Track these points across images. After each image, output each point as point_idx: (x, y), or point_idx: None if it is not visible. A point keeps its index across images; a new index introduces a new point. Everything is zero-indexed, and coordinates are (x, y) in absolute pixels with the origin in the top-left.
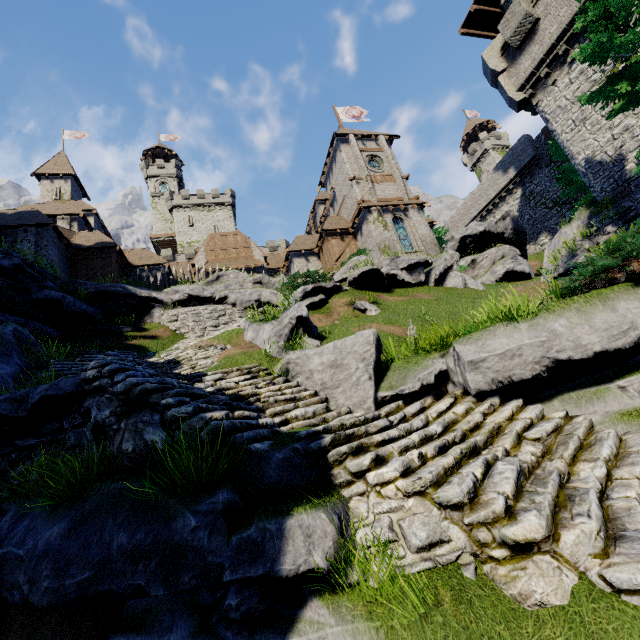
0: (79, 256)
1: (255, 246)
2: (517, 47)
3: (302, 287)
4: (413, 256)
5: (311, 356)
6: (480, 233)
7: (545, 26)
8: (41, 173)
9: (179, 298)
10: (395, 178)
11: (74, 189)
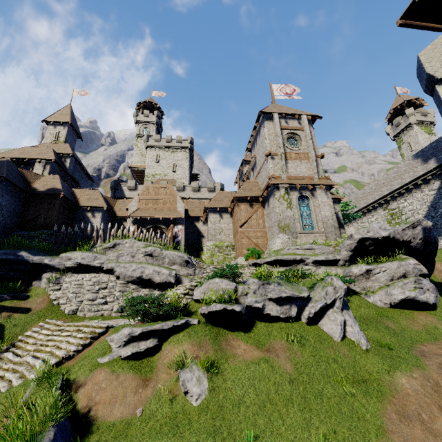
0: (32, 198)
1: (180, 199)
2: None
3: (129, 330)
4: (311, 237)
5: None
6: (383, 238)
7: None
8: (48, 120)
9: (70, 265)
10: (309, 157)
11: (70, 133)
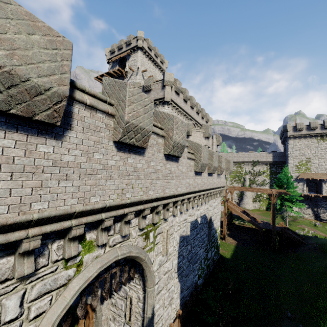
0: None
1: None
2: None
3: None
4: None
5: None
6: None
7: None
8: None
9: None
10: None
11: None
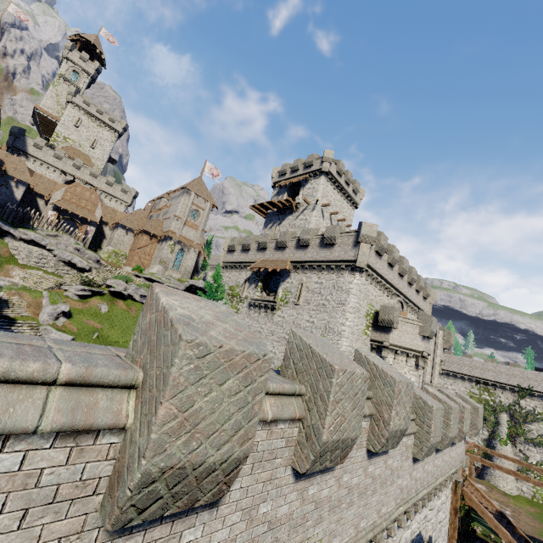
0: None
1: (100, 207)
2: (230, 250)
3: (83, 287)
4: (175, 273)
5: (53, 332)
6: (200, 287)
7: (235, 254)
8: None
9: (25, 238)
10: (198, 229)
11: None
